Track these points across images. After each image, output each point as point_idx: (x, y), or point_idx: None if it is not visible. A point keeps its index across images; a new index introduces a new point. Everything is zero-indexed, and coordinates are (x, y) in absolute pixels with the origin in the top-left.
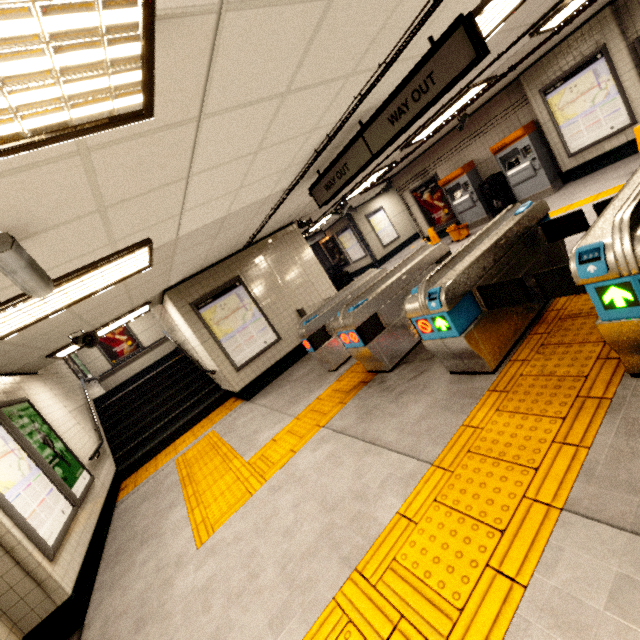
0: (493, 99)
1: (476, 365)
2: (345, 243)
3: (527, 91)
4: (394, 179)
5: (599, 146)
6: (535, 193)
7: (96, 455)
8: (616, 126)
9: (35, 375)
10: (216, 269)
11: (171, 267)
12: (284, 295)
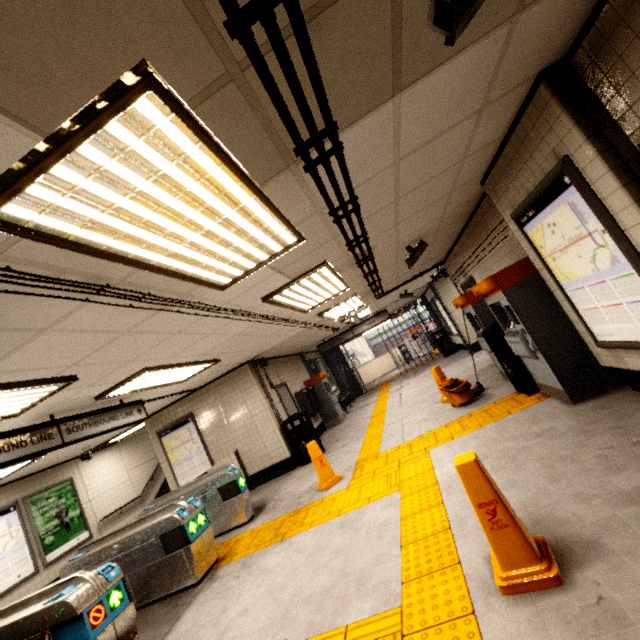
0: (482, 203)
1: None
2: (441, 312)
3: (500, 210)
4: (445, 265)
5: None
6: (548, 385)
7: (125, 508)
8: None
9: (112, 446)
10: (177, 405)
11: None
12: (227, 434)
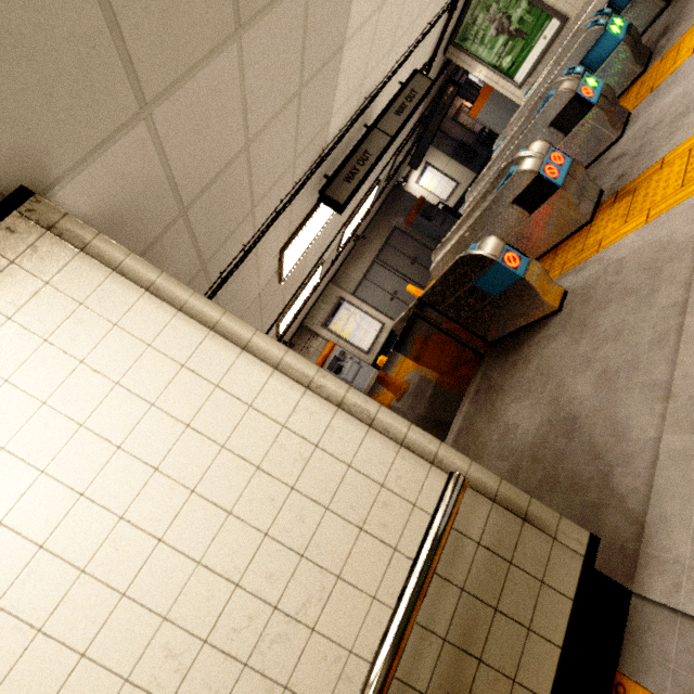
0: None
1: (621, 113)
2: None
3: (313, 329)
4: None
5: (377, 342)
6: (369, 379)
7: None
8: (377, 329)
9: None
10: None
11: (249, 22)
12: None
